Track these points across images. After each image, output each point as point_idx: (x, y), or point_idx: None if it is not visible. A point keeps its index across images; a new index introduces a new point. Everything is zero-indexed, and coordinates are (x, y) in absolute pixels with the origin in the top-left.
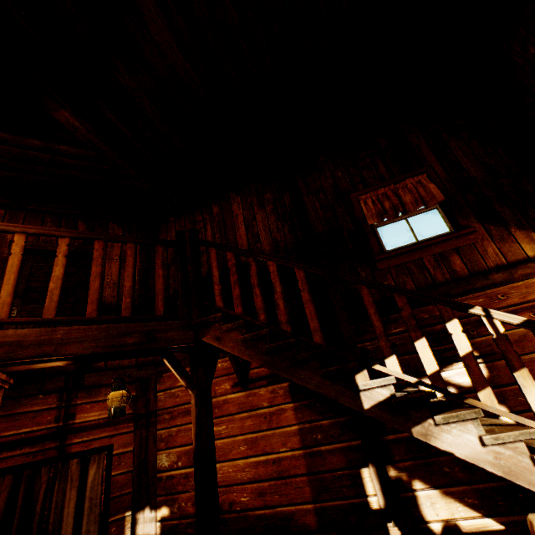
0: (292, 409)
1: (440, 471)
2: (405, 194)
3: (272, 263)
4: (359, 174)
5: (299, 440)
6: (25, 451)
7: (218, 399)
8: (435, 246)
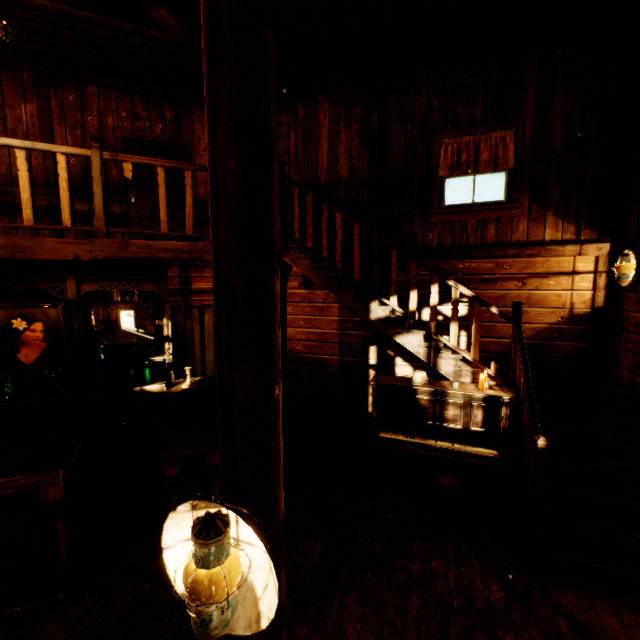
0: (337, 307)
1: (413, 356)
2: (484, 149)
3: (339, 216)
4: (454, 109)
5: (338, 325)
6: None
7: (288, 291)
8: (483, 212)
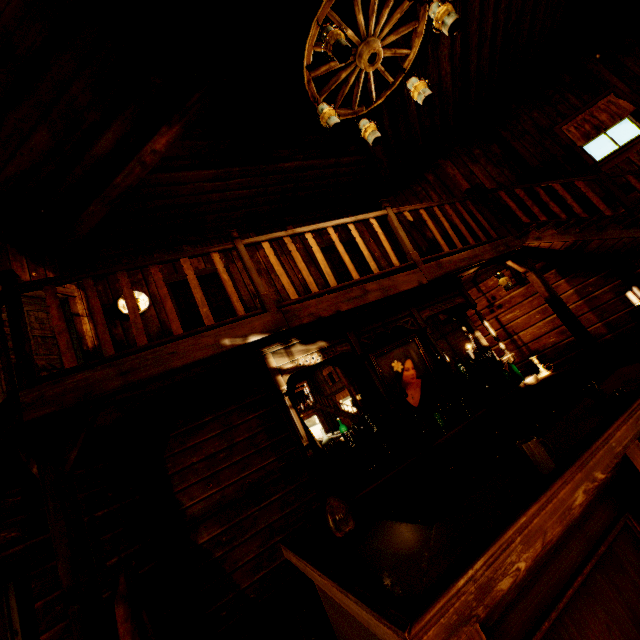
0: (564, 282)
1: None
2: (599, 115)
3: (556, 184)
4: (554, 110)
5: (577, 296)
6: None
7: (505, 299)
8: (636, 145)
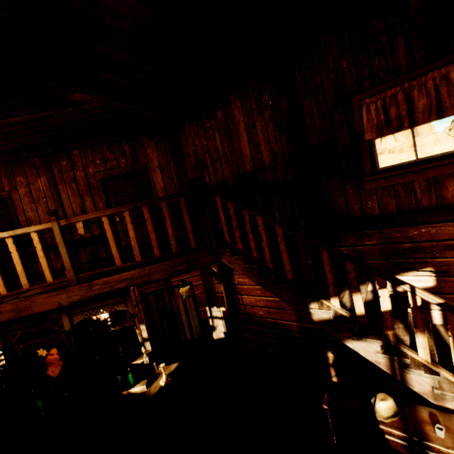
0: None
1: None
2: (419, 97)
3: (259, 219)
4: (369, 64)
5: None
6: (154, 285)
7: None
8: (433, 169)
